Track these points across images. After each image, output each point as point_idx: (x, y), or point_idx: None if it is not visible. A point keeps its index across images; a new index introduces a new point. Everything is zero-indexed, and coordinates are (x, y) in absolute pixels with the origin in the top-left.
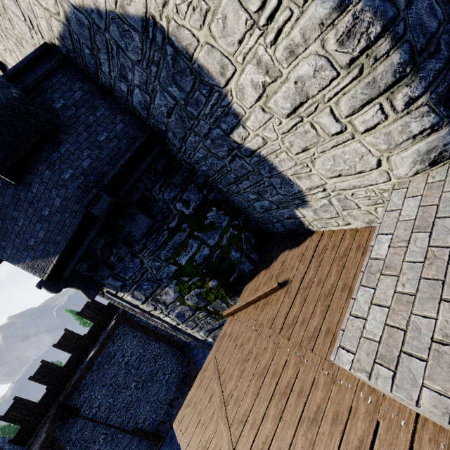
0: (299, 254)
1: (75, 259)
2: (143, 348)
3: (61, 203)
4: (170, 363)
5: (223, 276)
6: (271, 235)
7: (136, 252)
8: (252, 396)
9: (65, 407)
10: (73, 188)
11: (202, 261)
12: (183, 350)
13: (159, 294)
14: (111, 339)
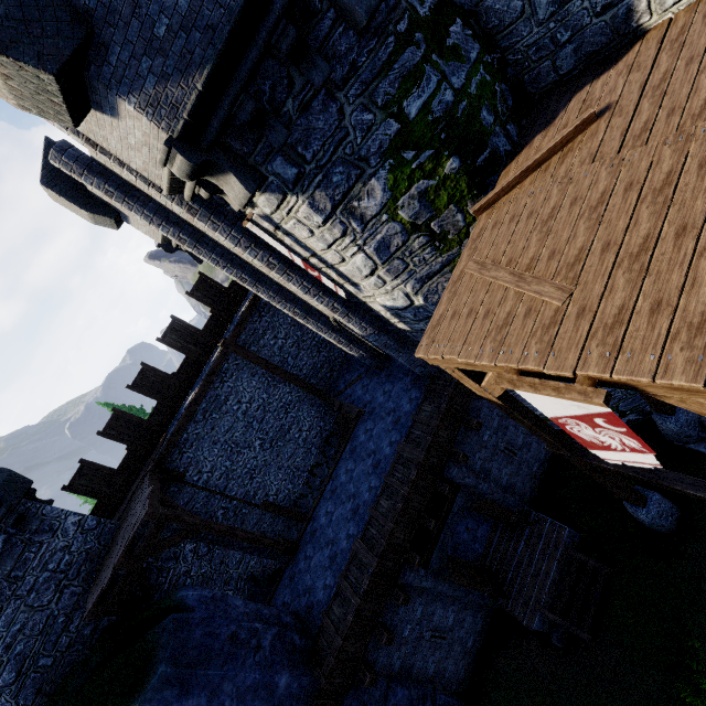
0: (621, 70)
1: (235, 86)
2: (267, 392)
3: None
4: (307, 416)
5: (470, 152)
6: (537, 98)
7: (334, 88)
8: (589, 231)
9: (163, 470)
10: None
11: (441, 116)
12: (326, 397)
13: (358, 196)
14: (218, 377)
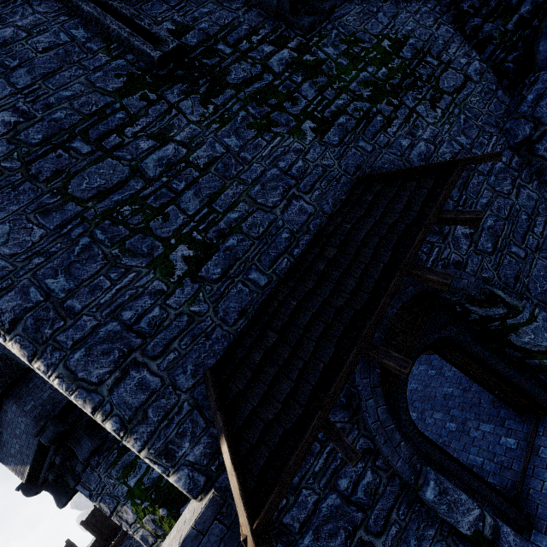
0: None
1: (44, 469)
2: None
3: (25, 427)
4: None
5: (174, 505)
6: None
7: (93, 466)
8: None
9: None
10: (31, 418)
11: (150, 485)
12: None
13: (121, 510)
14: None
